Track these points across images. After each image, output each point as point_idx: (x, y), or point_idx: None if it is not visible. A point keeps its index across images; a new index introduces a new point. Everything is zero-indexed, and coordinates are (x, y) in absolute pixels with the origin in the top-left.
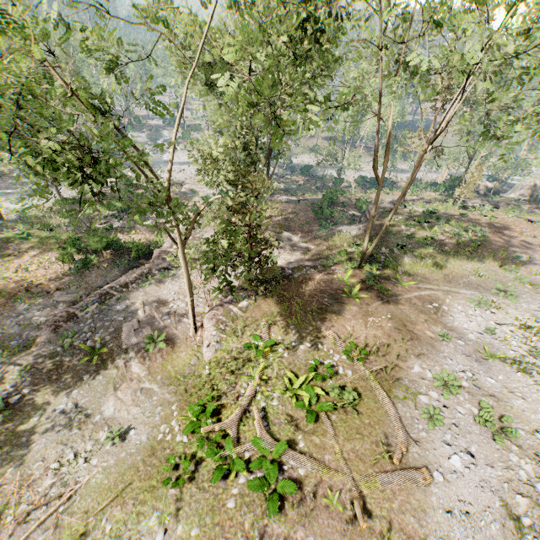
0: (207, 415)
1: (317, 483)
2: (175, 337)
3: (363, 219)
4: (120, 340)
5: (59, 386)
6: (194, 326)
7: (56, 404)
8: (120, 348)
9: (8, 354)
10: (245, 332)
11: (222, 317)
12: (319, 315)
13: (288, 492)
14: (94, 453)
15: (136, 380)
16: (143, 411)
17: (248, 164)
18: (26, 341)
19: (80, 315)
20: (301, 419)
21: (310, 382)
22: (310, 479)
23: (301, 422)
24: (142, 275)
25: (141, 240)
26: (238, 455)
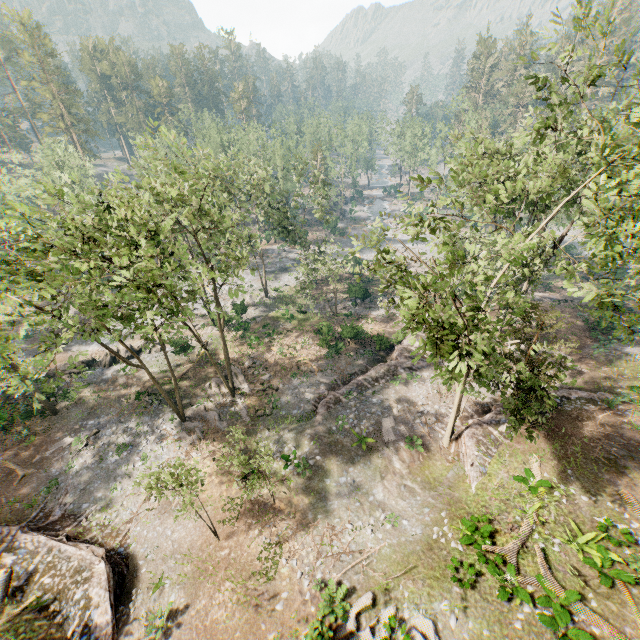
0: (484, 534)
1: None
2: (429, 443)
3: None
4: (380, 433)
5: (339, 460)
6: (450, 439)
7: (339, 475)
8: (381, 441)
9: (294, 421)
10: (512, 462)
11: (482, 438)
12: (605, 467)
13: None
14: (377, 528)
15: (398, 475)
16: (409, 506)
17: (518, 278)
18: (303, 412)
19: (344, 400)
20: (590, 577)
21: (598, 542)
22: None
23: (590, 580)
24: (389, 371)
25: (384, 334)
26: (519, 584)
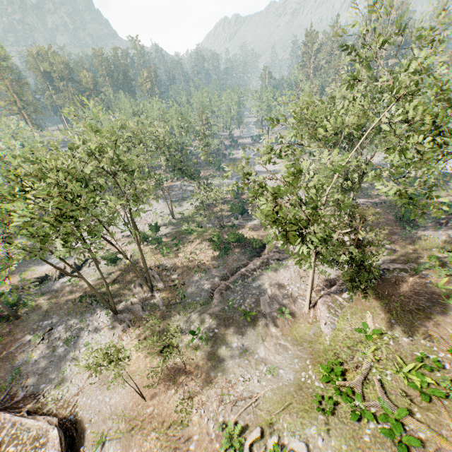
0: (337, 374)
1: (437, 447)
2: (294, 311)
3: (450, 224)
4: (260, 308)
5: (231, 331)
6: (309, 307)
7: (232, 342)
8: (261, 314)
9: (197, 305)
10: (353, 319)
11: (331, 304)
12: (417, 315)
13: (413, 445)
14: (261, 378)
15: (274, 337)
16: (284, 359)
17: (345, 189)
18: (203, 298)
19: (232, 287)
20: (414, 396)
21: (417, 369)
22: (430, 442)
23: (414, 398)
24: (263, 263)
25: (258, 237)
26: (365, 407)
